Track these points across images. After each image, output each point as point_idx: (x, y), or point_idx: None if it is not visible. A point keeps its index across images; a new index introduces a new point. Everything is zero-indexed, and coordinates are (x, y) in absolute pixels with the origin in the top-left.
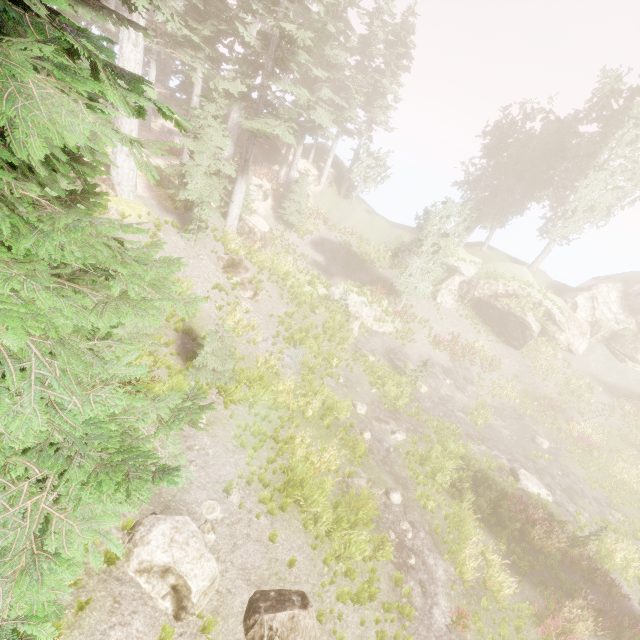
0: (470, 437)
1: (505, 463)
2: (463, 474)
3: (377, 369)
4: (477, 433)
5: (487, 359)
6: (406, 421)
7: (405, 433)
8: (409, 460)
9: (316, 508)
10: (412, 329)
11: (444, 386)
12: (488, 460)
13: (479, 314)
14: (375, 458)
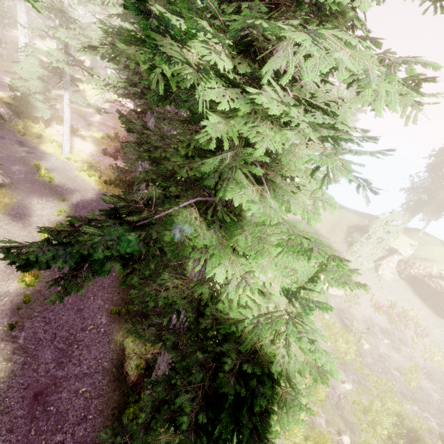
0: (404, 395)
1: (435, 426)
2: (398, 431)
3: (331, 327)
4: (410, 393)
5: (420, 326)
6: (352, 373)
7: (351, 383)
8: (355, 408)
9: (295, 439)
10: (357, 294)
11: (382, 345)
12: (419, 421)
13: (414, 287)
14: (330, 402)
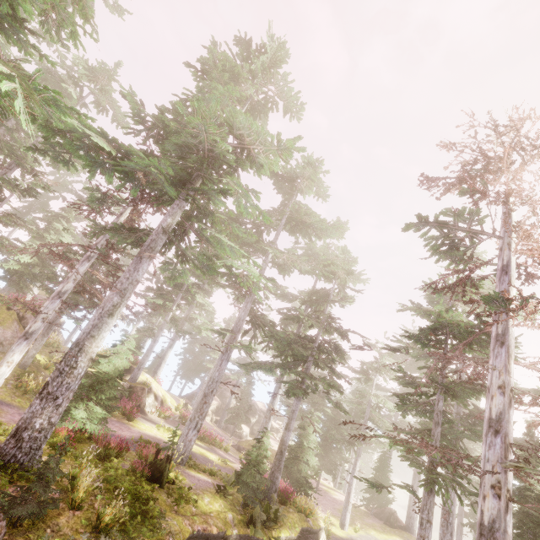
0: None
1: None
2: None
3: None
4: None
5: None
6: None
7: None
8: None
9: None
10: None
11: None
12: None
13: None
14: None
